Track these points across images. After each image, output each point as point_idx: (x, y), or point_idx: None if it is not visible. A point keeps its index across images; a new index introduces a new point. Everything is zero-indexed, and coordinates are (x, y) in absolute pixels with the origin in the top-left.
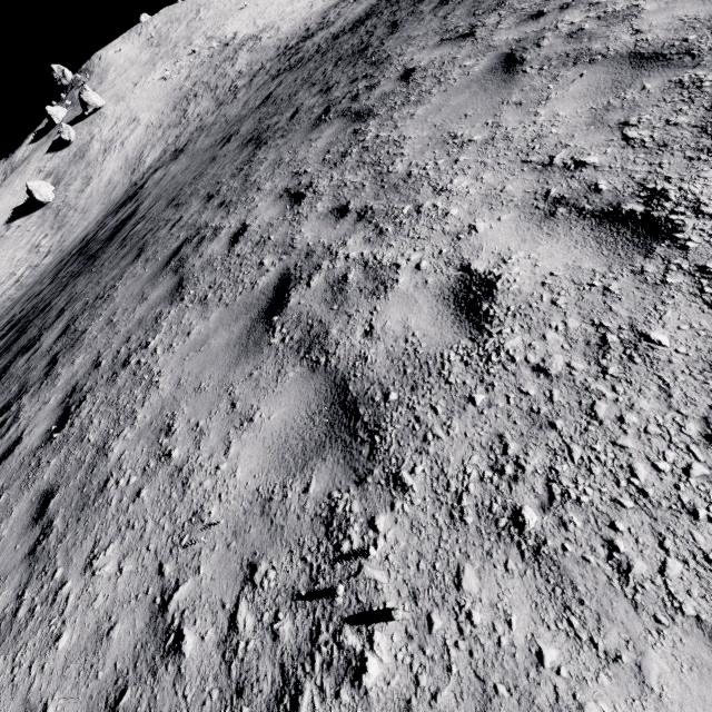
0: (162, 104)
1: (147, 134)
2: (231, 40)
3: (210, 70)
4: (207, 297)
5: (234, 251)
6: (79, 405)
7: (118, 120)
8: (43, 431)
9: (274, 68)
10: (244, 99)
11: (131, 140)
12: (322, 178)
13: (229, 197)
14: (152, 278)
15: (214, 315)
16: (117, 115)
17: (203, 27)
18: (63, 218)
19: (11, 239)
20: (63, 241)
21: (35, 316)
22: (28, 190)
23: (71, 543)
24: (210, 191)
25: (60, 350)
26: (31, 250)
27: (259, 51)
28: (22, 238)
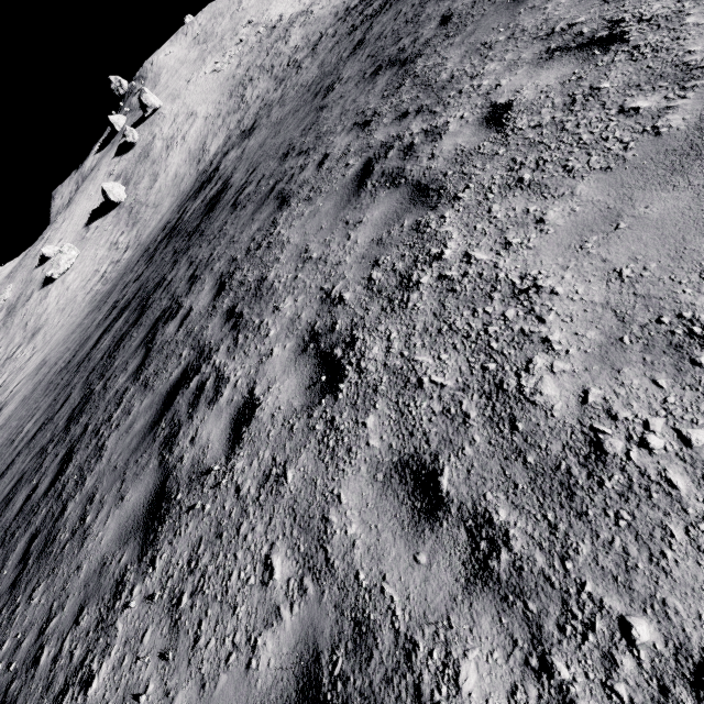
0: (217, 94)
1: (206, 125)
2: (278, 22)
3: (262, 53)
4: (524, 178)
5: (516, 128)
6: (350, 346)
7: (176, 117)
8: (298, 385)
9: (341, 28)
10: (315, 64)
11: (192, 133)
12: (639, 7)
13: (412, 106)
14: (346, 204)
15: (583, 187)
16: (174, 112)
17: (246, 16)
18: (137, 215)
19: (92, 240)
20: (140, 236)
21: (150, 293)
22: (103, 192)
23: (613, 563)
24: (357, 121)
25: (236, 304)
26: (111, 248)
27: (314, 23)
28: (102, 238)
